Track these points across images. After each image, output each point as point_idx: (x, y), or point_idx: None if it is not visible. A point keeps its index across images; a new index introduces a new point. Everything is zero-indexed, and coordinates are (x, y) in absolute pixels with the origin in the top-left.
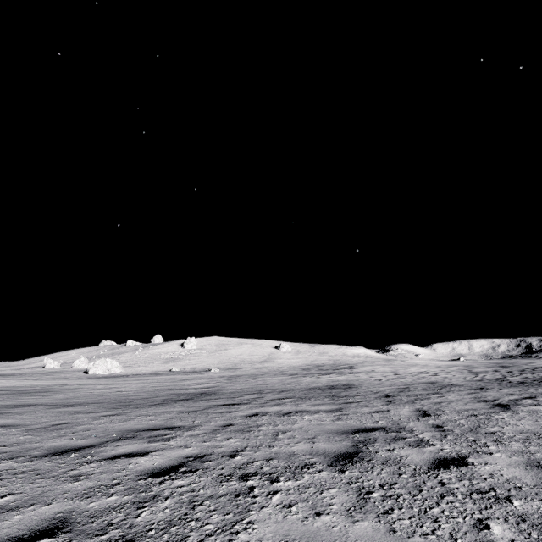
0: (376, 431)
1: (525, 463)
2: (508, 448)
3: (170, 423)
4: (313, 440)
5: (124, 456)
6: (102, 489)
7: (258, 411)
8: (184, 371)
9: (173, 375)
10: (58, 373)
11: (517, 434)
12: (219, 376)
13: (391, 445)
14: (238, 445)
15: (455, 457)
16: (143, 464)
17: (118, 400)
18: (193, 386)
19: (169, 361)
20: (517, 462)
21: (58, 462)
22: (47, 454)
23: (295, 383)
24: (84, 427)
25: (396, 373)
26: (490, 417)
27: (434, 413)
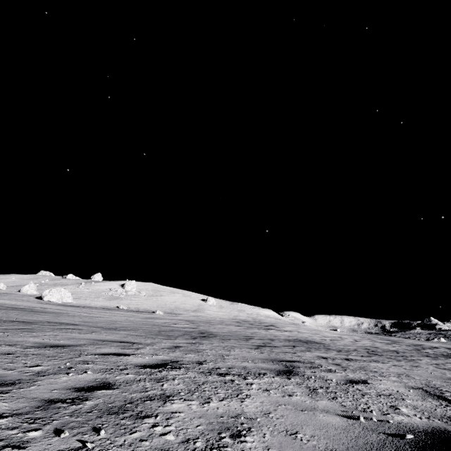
0: None
1: None
2: None
3: (276, 356)
4: None
5: (355, 382)
6: (450, 408)
7: (314, 354)
8: (130, 309)
9: (126, 312)
10: (9, 294)
11: None
12: (174, 318)
13: None
14: (412, 382)
15: None
16: (400, 390)
17: (144, 330)
18: (174, 325)
19: (113, 298)
20: None
21: (320, 382)
22: (278, 373)
23: (260, 333)
24: (211, 352)
25: (322, 335)
26: None
27: None
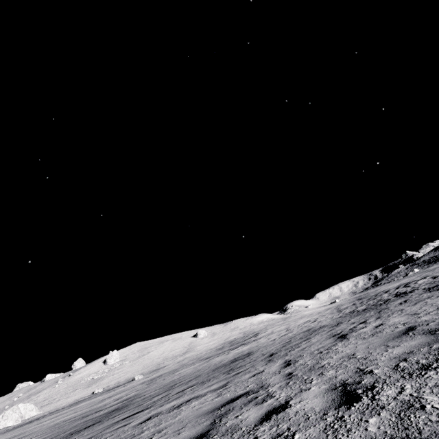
0: (240, 398)
1: (326, 390)
2: (324, 378)
3: None
4: (180, 431)
5: None
6: None
7: (154, 413)
8: (107, 389)
9: (94, 398)
10: None
11: (337, 361)
12: (141, 383)
13: (242, 409)
14: None
15: (282, 404)
16: None
17: None
18: (109, 404)
19: (92, 383)
20: (321, 391)
21: None
22: None
23: (206, 366)
24: None
25: (288, 328)
26: (329, 351)
27: (294, 361)
